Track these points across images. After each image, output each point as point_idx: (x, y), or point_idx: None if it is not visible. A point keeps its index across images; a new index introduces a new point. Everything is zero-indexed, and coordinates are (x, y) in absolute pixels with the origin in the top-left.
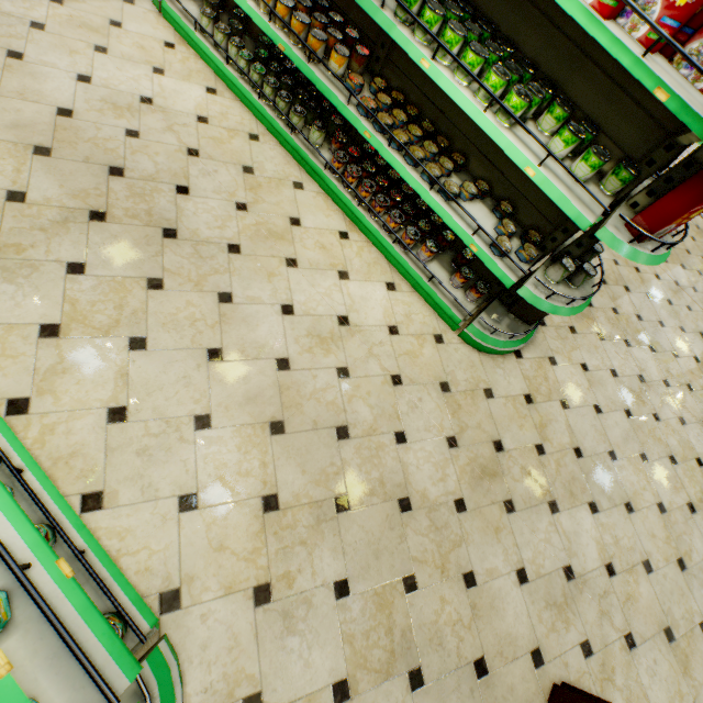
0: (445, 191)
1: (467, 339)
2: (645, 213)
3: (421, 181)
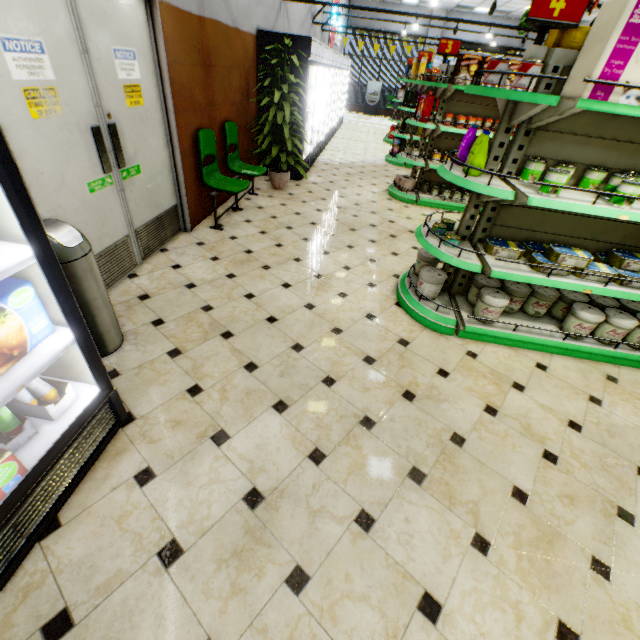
0: None
1: None
2: None
3: None
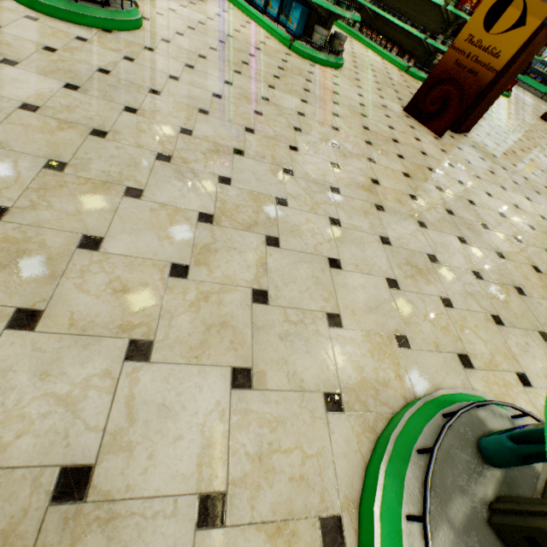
0: (402, 18)
1: (409, 74)
2: (460, 3)
3: (394, 19)
